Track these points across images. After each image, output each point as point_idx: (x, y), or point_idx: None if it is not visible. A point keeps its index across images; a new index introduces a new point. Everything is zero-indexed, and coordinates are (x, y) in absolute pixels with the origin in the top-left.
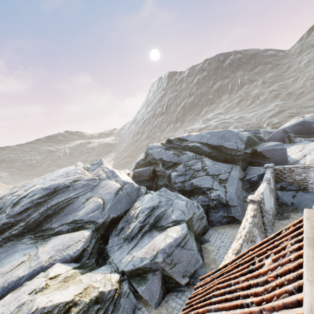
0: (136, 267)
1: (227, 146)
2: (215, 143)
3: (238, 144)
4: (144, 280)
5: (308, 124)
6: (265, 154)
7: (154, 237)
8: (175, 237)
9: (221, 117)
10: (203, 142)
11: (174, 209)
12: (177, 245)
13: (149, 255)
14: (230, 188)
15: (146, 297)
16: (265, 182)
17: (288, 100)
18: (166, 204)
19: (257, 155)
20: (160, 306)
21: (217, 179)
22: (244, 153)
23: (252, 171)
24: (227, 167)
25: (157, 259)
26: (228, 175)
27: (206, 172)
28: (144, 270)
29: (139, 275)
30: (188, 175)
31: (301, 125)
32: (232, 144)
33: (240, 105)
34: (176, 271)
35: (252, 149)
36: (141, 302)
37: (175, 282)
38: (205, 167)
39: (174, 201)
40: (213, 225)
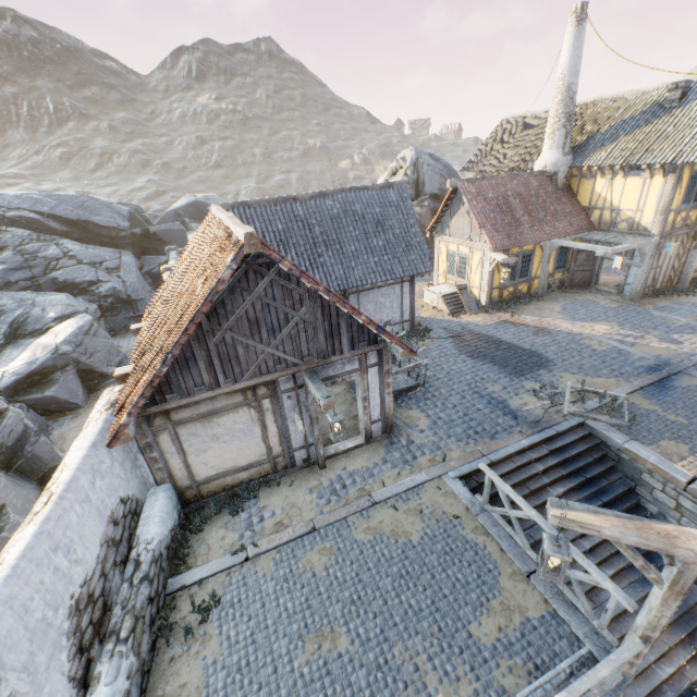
0: (26, 373)
1: (101, 223)
2: (72, 215)
3: (118, 221)
4: (51, 383)
5: (203, 207)
6: (163, 237)
7: (30, 343)
8: (79, 326)
9: (27, 185)
10: (45, 211)
11: (47, 308)
12: (86, 333)
13: (45, 353)
14: (129, 277)
15: (65, 396)
16: (174, 260)
17: (167, 177)
18: (21, 306)
19: (151, 239)
20: (89, 404)
21: (102, 269)
22: (133, 234)
23: (151, 262)
24: (113, 252)
25: (64, 350)
26: (120, 262)
27: (77, 261)
28: (44, 374)
29: (35, 386)
30: (39, 268)
31: (196, 207)
32: (107, 220)
33: (73, 166)
34: (98, 361)
35: (143, 229)
36: (53, 419)
37: (100, 377)
38: (71, 252)
39: (38, 300)
40: (117, 335)
